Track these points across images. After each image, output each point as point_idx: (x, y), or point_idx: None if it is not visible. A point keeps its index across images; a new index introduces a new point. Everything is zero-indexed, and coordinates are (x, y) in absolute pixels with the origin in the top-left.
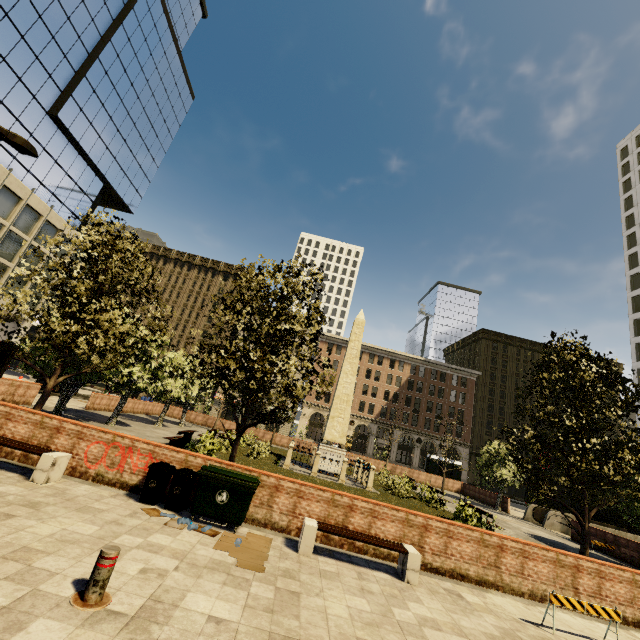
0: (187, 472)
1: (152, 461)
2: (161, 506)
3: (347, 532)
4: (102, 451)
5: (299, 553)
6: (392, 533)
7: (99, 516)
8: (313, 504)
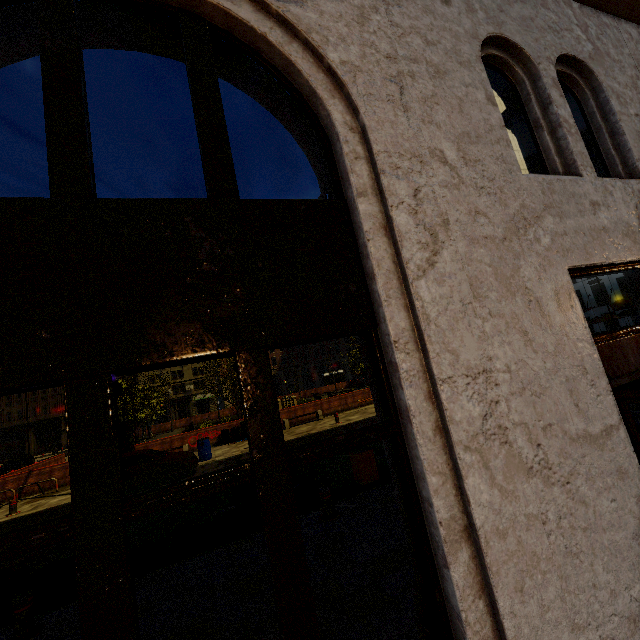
0: (235, 427)
1: (217, 432)
2: (232, 442)
3: (298, 416)
4: (195, 439)
5: (286, 429)
6: (312, 411)
7: (223, 448)
8: (283, 416)
